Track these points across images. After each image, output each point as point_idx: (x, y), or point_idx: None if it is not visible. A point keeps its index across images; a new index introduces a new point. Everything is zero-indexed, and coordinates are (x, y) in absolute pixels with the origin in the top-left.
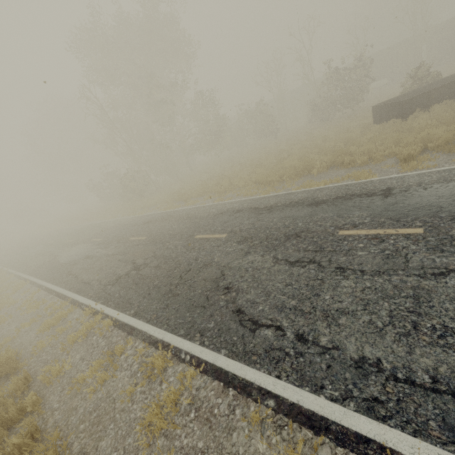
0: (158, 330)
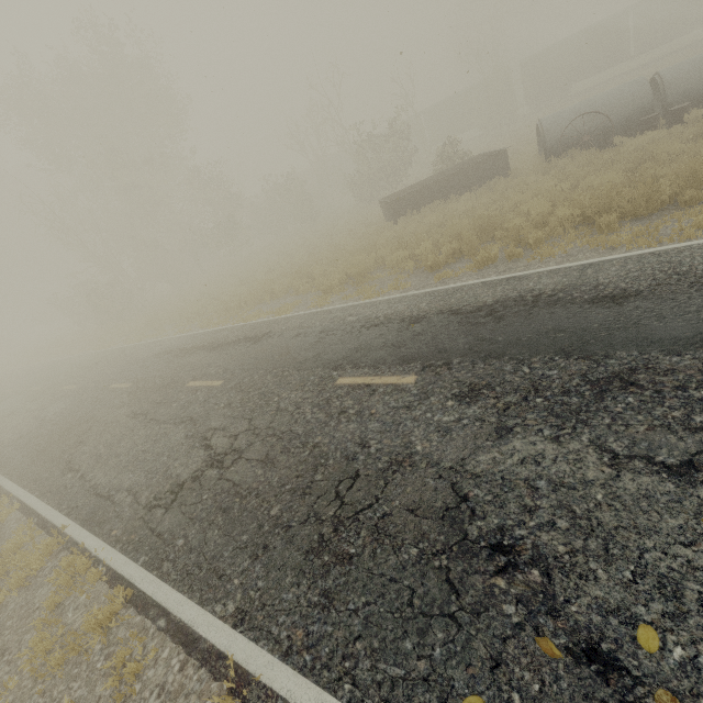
0: (13, 484)
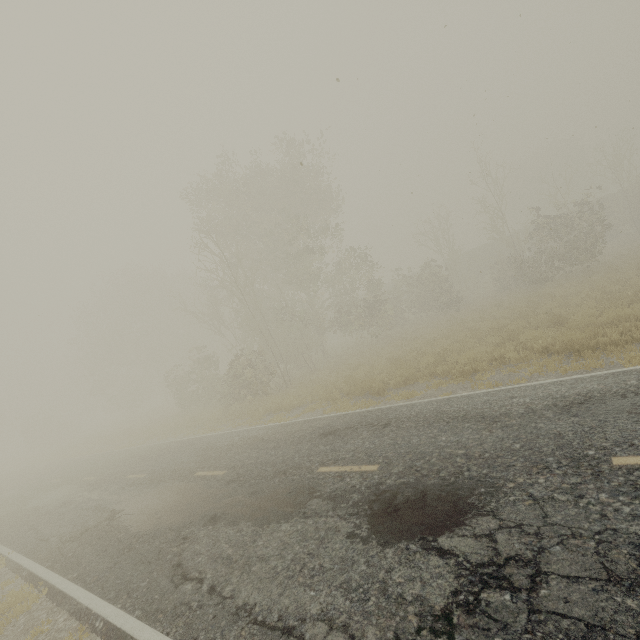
0: None
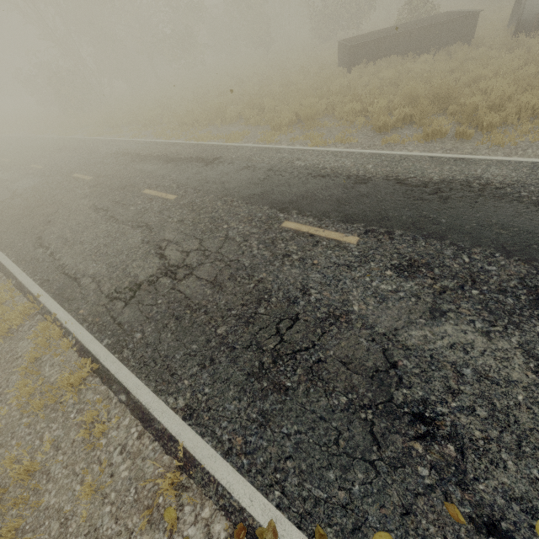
0: None
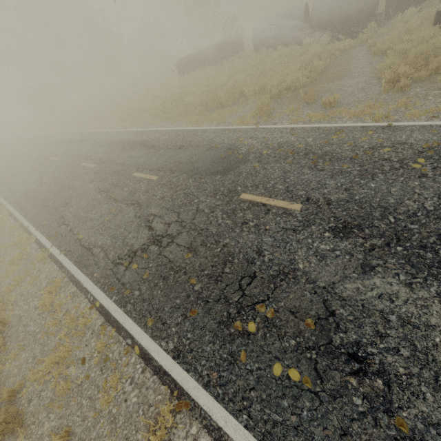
0: None
